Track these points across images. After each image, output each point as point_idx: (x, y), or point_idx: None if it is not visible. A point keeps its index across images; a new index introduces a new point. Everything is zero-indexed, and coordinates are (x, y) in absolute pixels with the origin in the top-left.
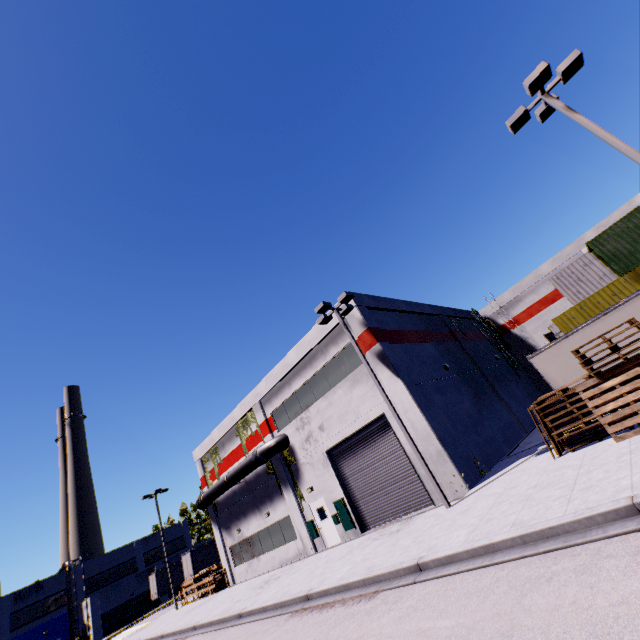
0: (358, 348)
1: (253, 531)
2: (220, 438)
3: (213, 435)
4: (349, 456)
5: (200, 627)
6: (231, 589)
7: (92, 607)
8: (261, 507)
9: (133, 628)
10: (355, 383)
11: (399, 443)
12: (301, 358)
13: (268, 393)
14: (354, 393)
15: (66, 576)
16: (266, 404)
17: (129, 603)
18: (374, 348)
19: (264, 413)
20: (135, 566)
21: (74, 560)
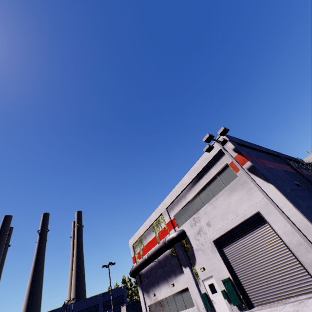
0: (236, 161)
1: (163, 296)
2: (143, 232)
3: (139, 231)
4: (231, 245)
5: None
6: None
7: None
8: (168, 279)
9: None
10: (232, 191)
11: (276, 234)
12: (192, 179)
13: (171, 203)
14: (232, 198)
15: (65, 309)
16: (170, 210)
17: None
18: (245, 165)
19: (169, 216)
20: (98, 309)
21: (68, 300)
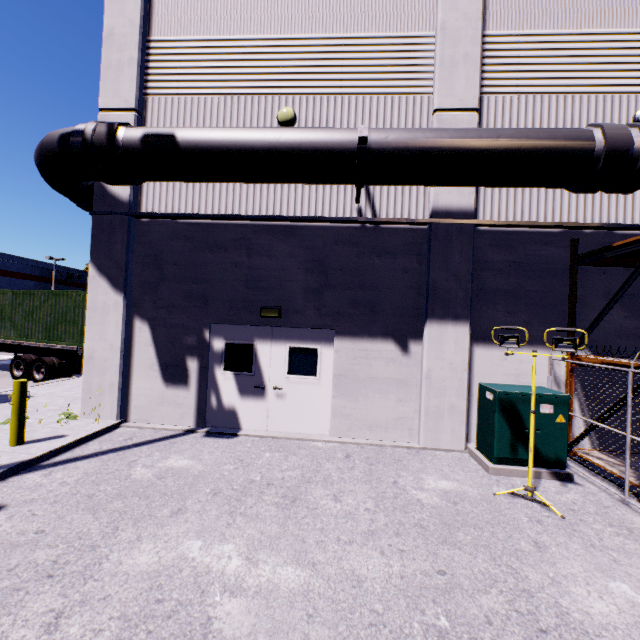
0: None
1: None
2: None
3: None
4: None
5: None
6: None
7: None
8: None
9: None
10: None
11: None
12: None
13: None
14: None
15: None
16: None
17: None
18: None
19: None
20: None
21: None
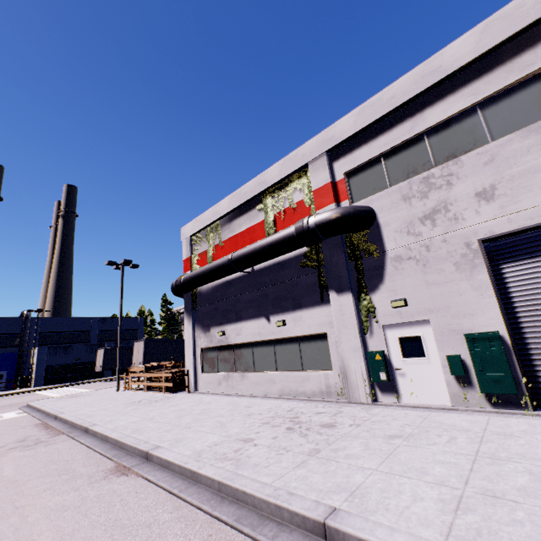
0: None
1: (246, 339)
2: (229, 211)
3: (219, 206)
4: None
5: (160, 464)
6: (198, 399)
7: (38, 357)
8: (271, 311)
9: (70, 389)
10: None
11: None
12: (489, 47)
13: (351, 139)
14: None
15: (22, 323)
16: (339, 158)
17: (74, 366)
18: None
19: (330, 172)
20: (88, 338)
21: (29, 310)
